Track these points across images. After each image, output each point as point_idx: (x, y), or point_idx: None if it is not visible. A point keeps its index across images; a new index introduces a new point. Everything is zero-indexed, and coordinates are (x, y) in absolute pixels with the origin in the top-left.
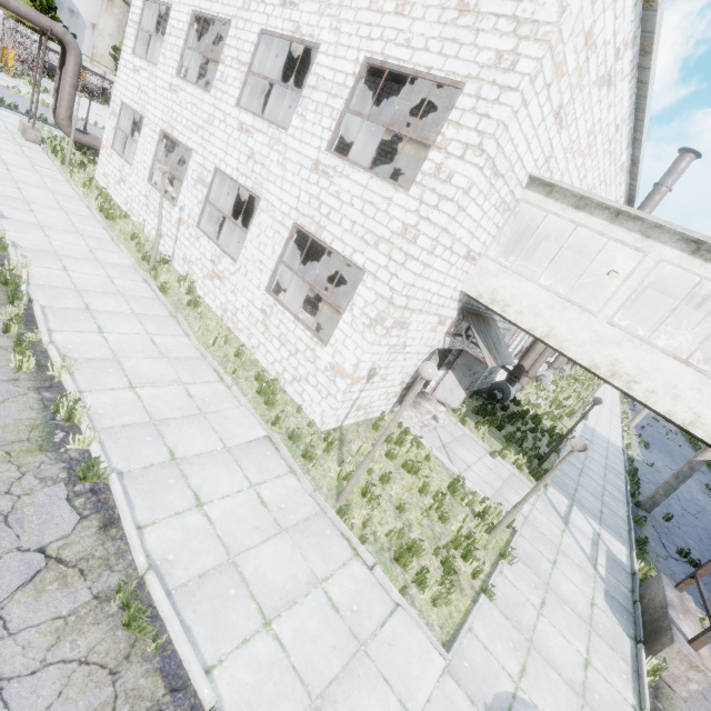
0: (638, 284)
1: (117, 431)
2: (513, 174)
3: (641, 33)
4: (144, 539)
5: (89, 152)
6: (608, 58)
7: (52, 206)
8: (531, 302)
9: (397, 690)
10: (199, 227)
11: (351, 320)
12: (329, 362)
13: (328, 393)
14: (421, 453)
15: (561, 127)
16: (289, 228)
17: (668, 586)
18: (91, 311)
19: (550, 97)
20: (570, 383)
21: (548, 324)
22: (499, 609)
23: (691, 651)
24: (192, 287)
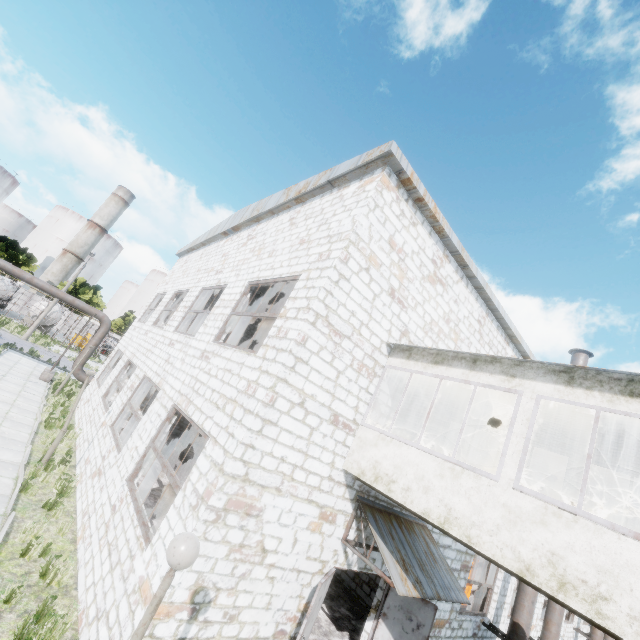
0: (528, 430)
1: None
2: (363, 339)
3: (451, 254)
4: None
5: None
6: (426, 264)
7: None
8: (417, 472)
9: None
10: (112, 426)
11: (181, 502)
12: (140, 576)
13: None
14: None
15: (404, 307)
16: (168, 409)
17: None
18: None
19: (374, 279)
20: None
21: (443, 502)
22: None
23: None
24: (68, 486)
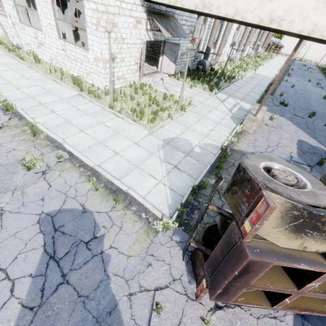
0: None
1: (16, 100)
2: None
3: None
4: (35, 120)
5: None
6: None
7: None
8: None
9: (129, 138)
10: (21, 22)
11: (90, 31)
12: (93, 58)
13: (99, 73)
14: (153, 91)
15: None
16: None
17: (256, 105)
18: None
19: None
20: (253, 59)
21: None
22: (177, 123)
23: (253, 117)
24: (34, 54)
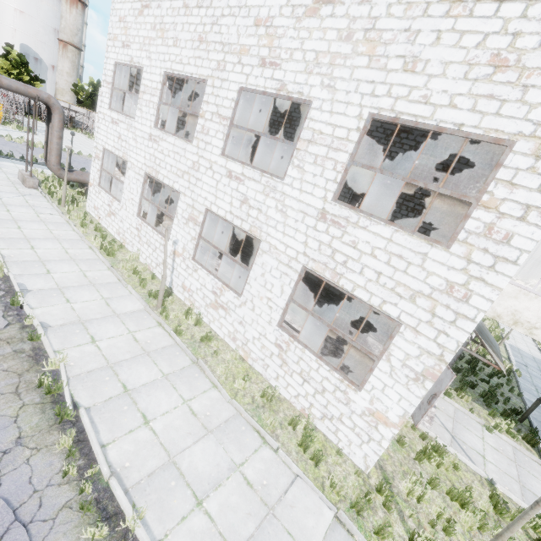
0: None
1: None
2: None
3: None
4: None
5: (75, 184)
6: None
7: (63, 258)
8: None
9: None
10: (195, 260)
11: (390, 370)
12: (366, 408)
13: (369, 438)
14: (445, 460)
15: None
16: (298, 271)
17: None
18: (130, 393)
19: None
20: None
21: None
22: None
23: None
24: (199, 318)
